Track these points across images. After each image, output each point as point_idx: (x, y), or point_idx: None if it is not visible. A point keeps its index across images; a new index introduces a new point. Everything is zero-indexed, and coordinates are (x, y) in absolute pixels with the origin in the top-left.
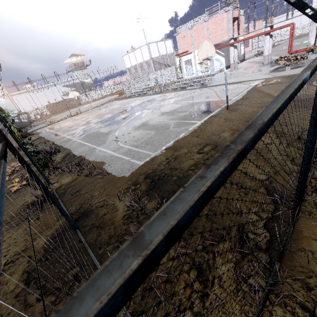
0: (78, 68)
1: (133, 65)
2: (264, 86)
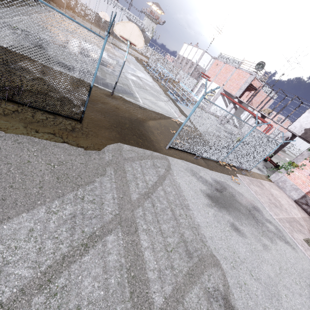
0: (151, 17)
1: (184, 56)
2: (174, 122)
